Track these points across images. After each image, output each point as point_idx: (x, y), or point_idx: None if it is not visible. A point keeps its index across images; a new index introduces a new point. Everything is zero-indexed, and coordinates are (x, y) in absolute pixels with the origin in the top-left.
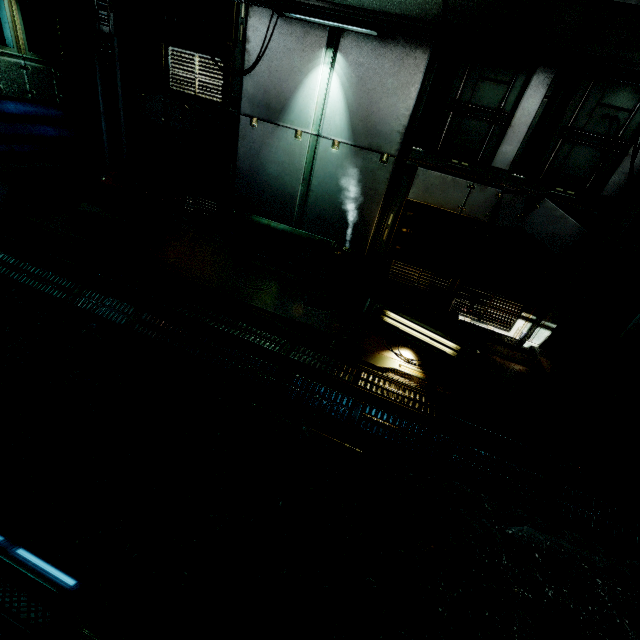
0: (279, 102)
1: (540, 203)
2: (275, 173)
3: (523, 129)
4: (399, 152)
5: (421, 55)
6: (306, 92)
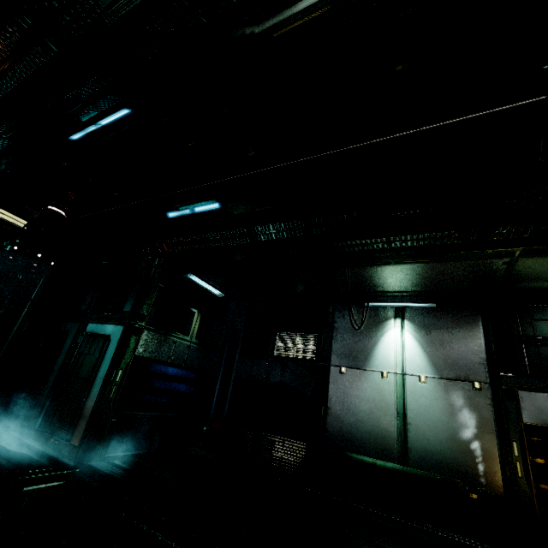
0: (363, 354)
1: None
2: (367, 409)
3: None
4: (489, 379)
5: (472, 313)
6: (385, 345)
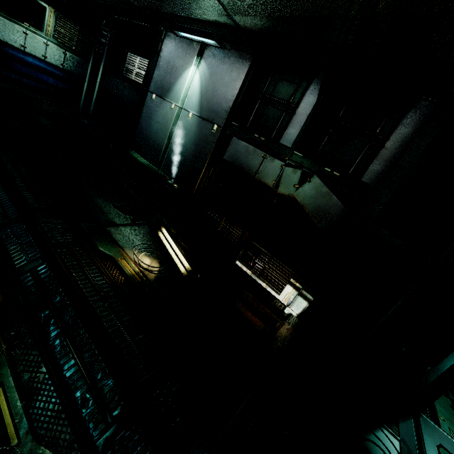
0: (168, 86)
1: (311, 178)
2: (156, 129)
3: (304, 117)
4: (224, 124)
5: (246, 62)
6: (182, 81)
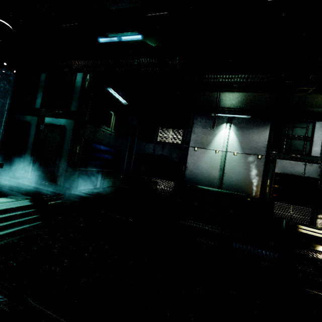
0: (207, 141)
1: None
2: (206, 167)
3: (319, 141)
4: (266, 154)
5: (267, 122)
6: (219, 137)
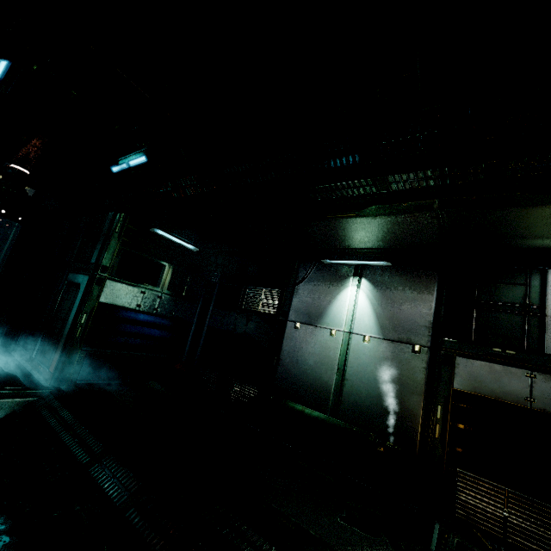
0: (318, 311)
1: None
2: (312, 363)
3: None
4: (430, 343)
5: (430, 273)
6: (339, 303)
